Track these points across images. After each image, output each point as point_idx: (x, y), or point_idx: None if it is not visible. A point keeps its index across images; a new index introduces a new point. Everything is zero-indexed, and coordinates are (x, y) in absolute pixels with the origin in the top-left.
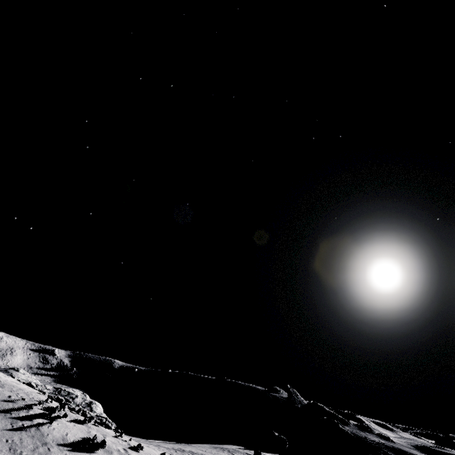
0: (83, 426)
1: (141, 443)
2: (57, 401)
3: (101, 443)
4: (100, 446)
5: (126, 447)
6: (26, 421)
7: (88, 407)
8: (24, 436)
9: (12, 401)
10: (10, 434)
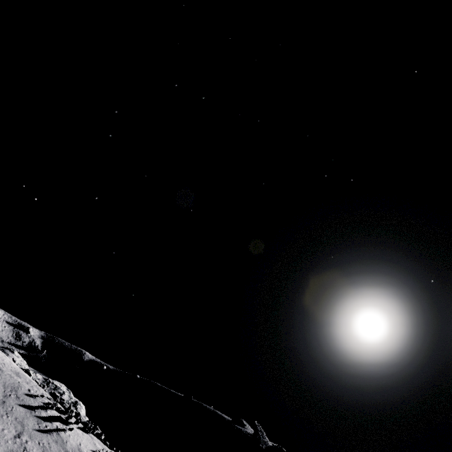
0: (88, 436)
1: None
2: (53, 397)
3: None
4: None
5: None
6: (48, 422)
7: (74, 406)
8: (50, 440)
9: (32, 396)
10: (39, 436)
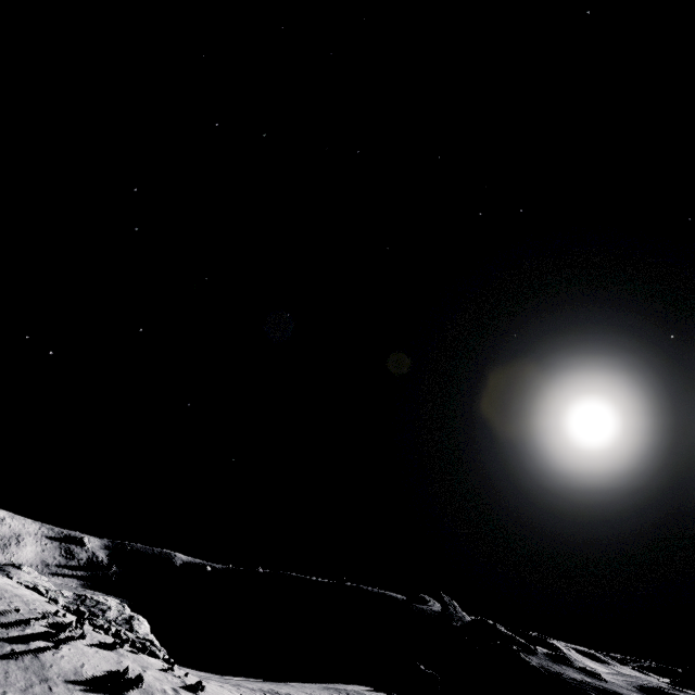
0: (111, 654)
1: (210, 681)
2: (76, 614)
3: (135, 679)
4: (134, 685)
5: (177, 686)
6: (19, 644)
7: (127, 624)
8: (12, 667)
9: None
10: None
